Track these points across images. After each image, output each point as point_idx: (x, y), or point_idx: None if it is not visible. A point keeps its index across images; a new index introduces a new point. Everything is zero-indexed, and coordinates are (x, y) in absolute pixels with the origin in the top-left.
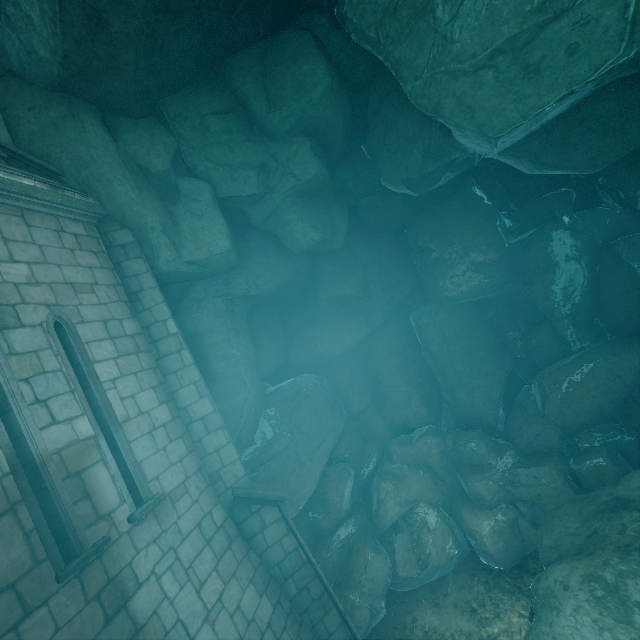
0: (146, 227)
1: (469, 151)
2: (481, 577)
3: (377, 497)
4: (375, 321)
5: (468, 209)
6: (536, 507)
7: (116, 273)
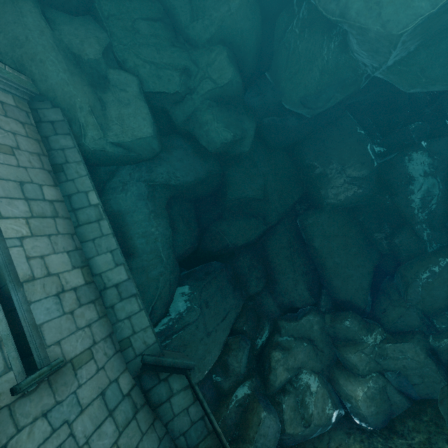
0: (75, 106)
1: (359, 70)
2: (356, 436)
3: (269, 364)
4: (271, 220)
5: (345, 136)
6: (401, 377)
7: (43, 145)
